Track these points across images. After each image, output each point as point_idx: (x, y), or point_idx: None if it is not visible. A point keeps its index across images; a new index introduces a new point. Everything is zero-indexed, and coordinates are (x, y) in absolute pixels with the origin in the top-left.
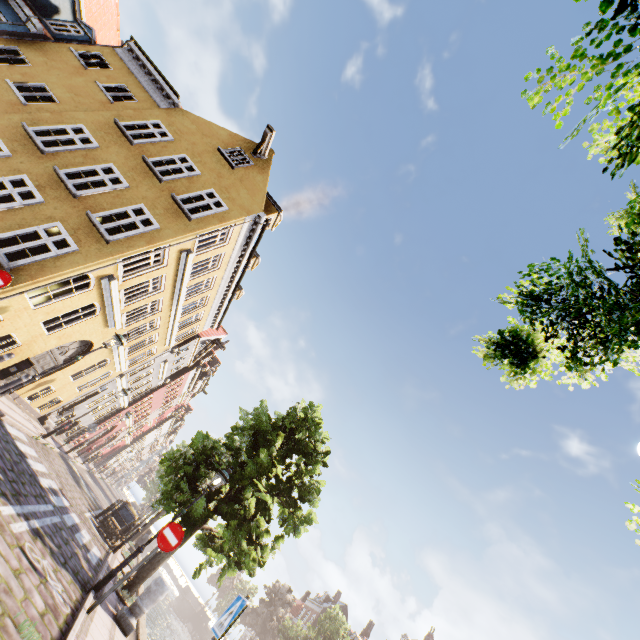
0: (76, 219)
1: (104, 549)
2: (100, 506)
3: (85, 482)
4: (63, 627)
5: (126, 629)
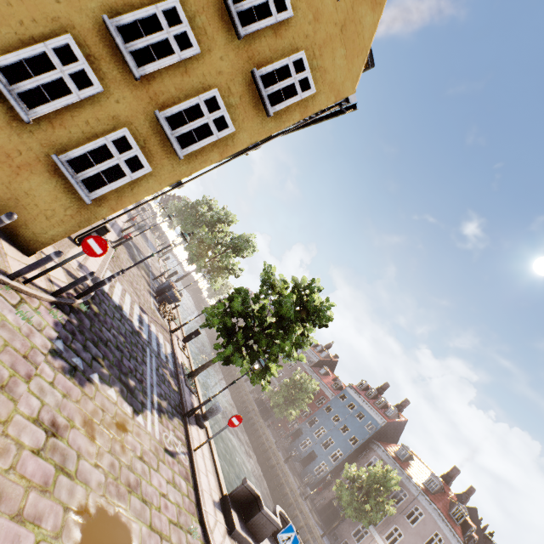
0: (143, 119)
1: (168, 333)
2: (148, 266)
3: (135, 247)
4: (192, 483)
5: (202, 426)
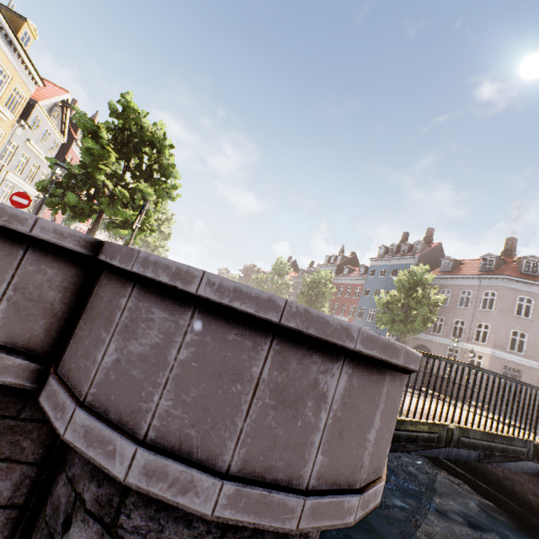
0: None
1: None
2: None
3: None
4: None
5: None
